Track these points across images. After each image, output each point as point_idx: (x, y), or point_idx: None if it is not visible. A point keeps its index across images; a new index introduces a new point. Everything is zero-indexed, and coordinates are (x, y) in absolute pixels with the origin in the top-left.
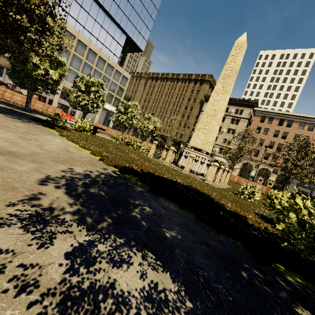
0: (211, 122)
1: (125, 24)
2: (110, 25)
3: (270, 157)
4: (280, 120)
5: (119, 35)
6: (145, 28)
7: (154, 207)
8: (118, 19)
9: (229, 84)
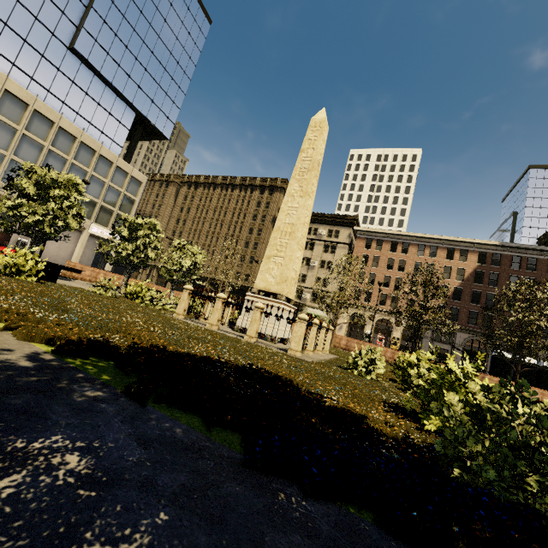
0: (289, 244)
1: (133, 94)
2: (103, 93)
3: (388, 301)
4: (392, 243)
5: (122, 110)
6: (170, 104)
7: (107, 448)
8: (120, 85)
9: (309, 182)
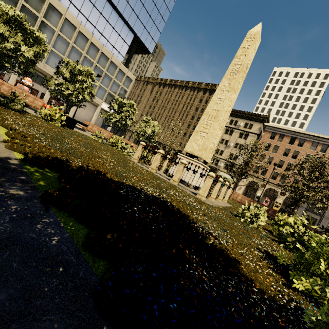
0: (212, 124)
1: (134, 22)
2: (117, 21)
3: (278, 177)
4: (292, 138)
5: (126, 33)
6: (155, 29)
7: None
8: (126, 16)
9: (236, 80)
